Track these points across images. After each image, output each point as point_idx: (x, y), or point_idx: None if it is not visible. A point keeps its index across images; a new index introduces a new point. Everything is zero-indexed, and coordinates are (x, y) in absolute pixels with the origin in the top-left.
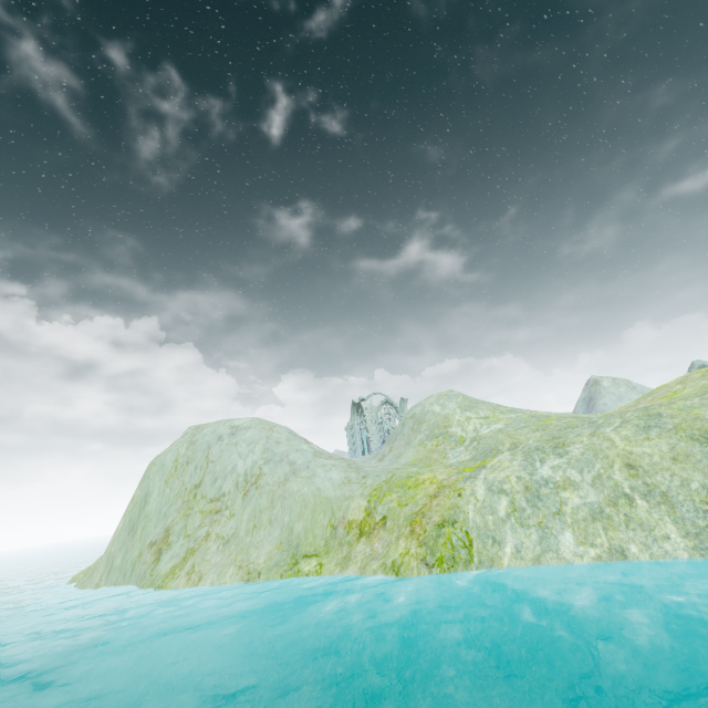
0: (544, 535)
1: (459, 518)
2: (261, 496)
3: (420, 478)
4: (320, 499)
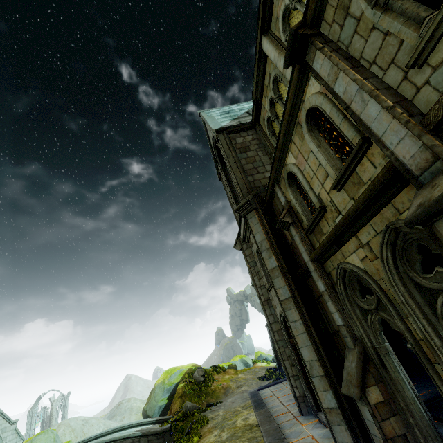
0: None
1: None
2: None
3: None
4: None
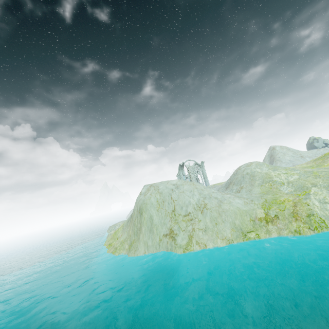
0: None
1: (314, 213)
2: (212, 212)
3: (281, 199)
4: (241, 211)
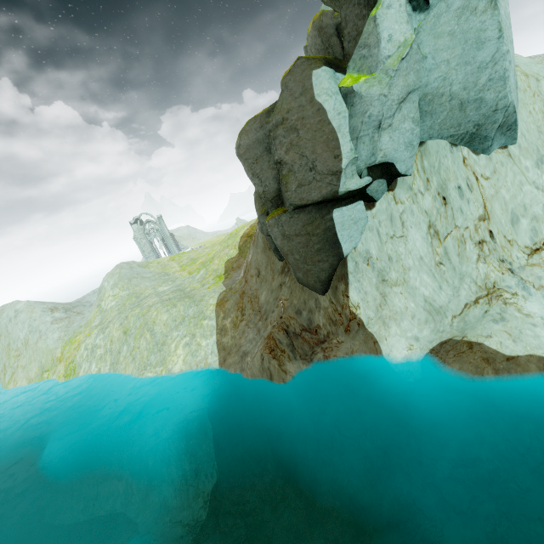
0: (90, 365)
1: (75, 360)
2: (30, 350)
3: (77, 338)
4: (48, 350)
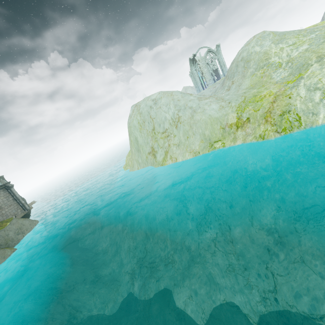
0: None
1: (292, 109)
2: (184, 125)
3: (262, 95)
4: (212, 119)
